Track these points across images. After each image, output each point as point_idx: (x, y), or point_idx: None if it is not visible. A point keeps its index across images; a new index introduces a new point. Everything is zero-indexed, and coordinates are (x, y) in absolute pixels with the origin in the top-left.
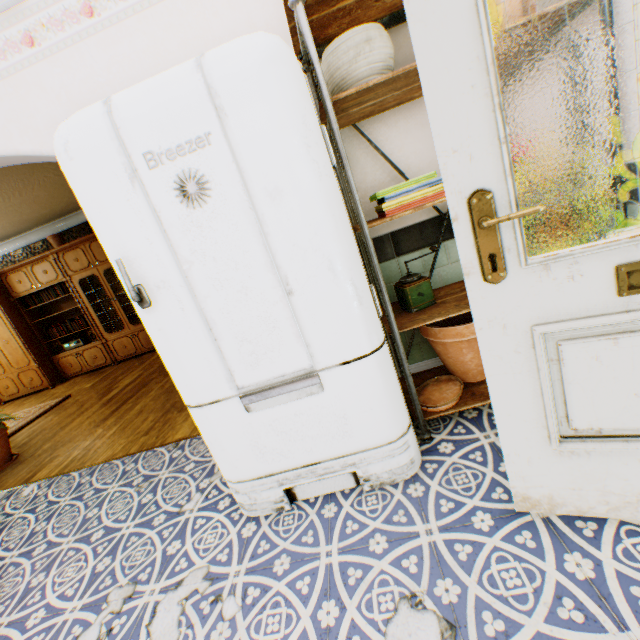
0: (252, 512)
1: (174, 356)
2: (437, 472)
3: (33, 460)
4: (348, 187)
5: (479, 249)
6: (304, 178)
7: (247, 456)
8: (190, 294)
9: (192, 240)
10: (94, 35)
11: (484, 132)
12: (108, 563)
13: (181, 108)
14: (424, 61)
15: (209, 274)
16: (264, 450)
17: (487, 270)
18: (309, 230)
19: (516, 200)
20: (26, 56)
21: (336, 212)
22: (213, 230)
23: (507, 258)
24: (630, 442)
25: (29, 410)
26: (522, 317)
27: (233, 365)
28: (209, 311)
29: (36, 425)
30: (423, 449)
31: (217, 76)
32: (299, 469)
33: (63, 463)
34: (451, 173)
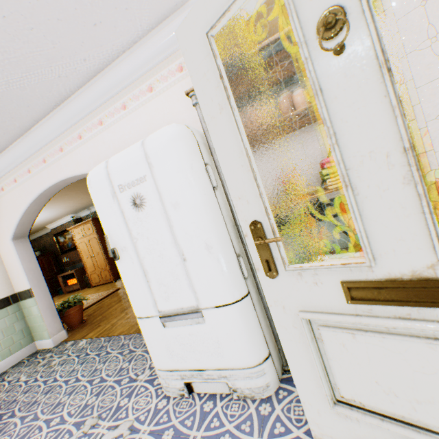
0: (167, 392)
1: (129, 287)
2: (284, 399)
3: (90, 325)
4: (226, 197)
5: (260, 255)
6: (191, 197)
7: (164, 354)
8: (136, 255)
9: (138, 227)
10: (125, 117)
11: (252, 189)
12: (94, 400)
13: (134, 164)
14: (219, 152)
15: (145, 245)
16: (173, 353)
17: (266, 269)
18: (194, 225)
19: (272, 230)
20: (99, 129)
21: (210, 215)
22: (147, 222)
23: (277, 263)
24: (384, 421)
25: (100, 293)
26: (293, 303)
27: (156, 297)
28: (145, 265)
29: (100, 303)
30: (283, 377)
31: (149, 148)
32: (192, 371)
33: (101, 330)
34: (240, 209)
